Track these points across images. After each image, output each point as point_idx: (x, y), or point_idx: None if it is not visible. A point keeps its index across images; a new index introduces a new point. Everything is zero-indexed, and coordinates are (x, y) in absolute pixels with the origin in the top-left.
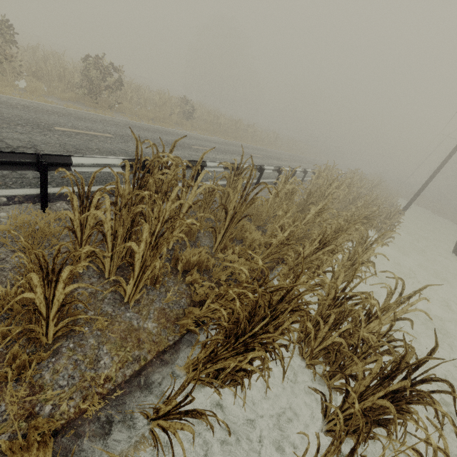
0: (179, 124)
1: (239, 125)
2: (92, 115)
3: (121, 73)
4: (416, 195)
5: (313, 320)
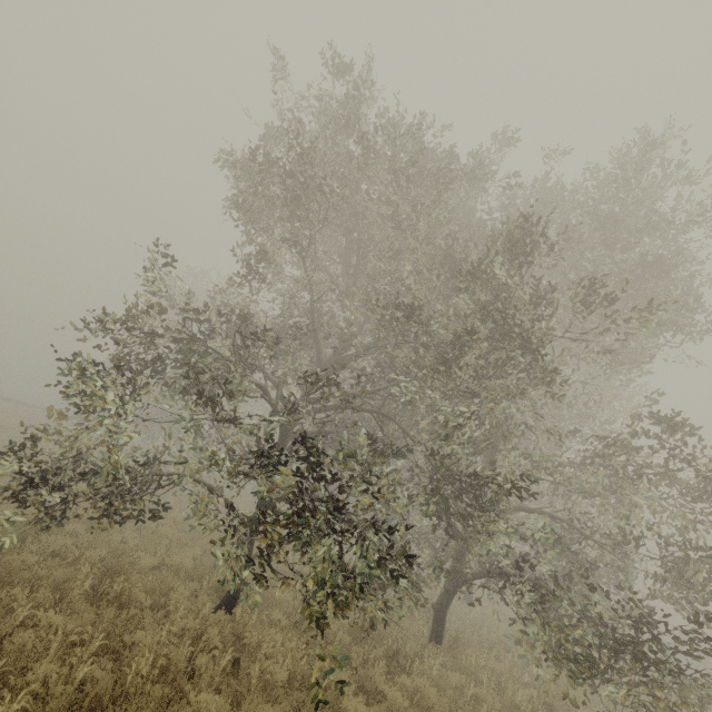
0: None
1: None
2: None
3: None
4: None
5: None
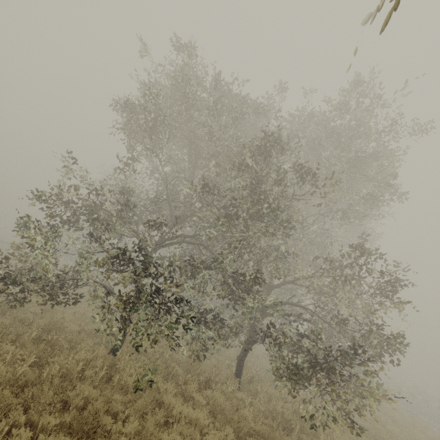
0: None
1: None
2: None
3: None
4: None
5: None
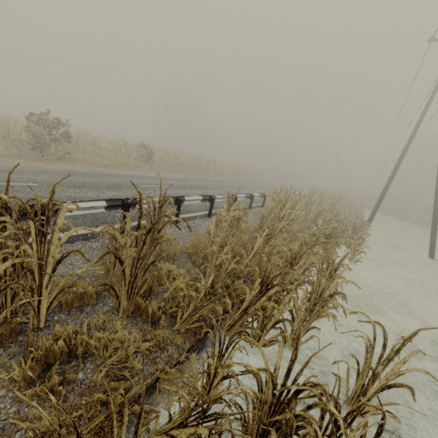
0: (138, 167)
1: (199, 162)
2: (27, 167)
3: (68, 126)
4: (377, 204)
5: (252, 433)
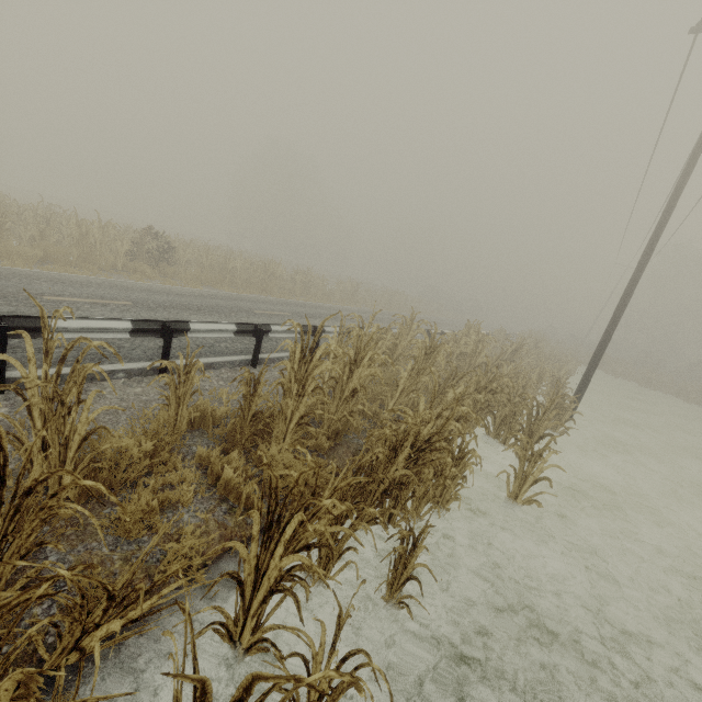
0: (132, 272)
1: (272, 270)
2: None
3: None
4: (595, 358)
5: None
